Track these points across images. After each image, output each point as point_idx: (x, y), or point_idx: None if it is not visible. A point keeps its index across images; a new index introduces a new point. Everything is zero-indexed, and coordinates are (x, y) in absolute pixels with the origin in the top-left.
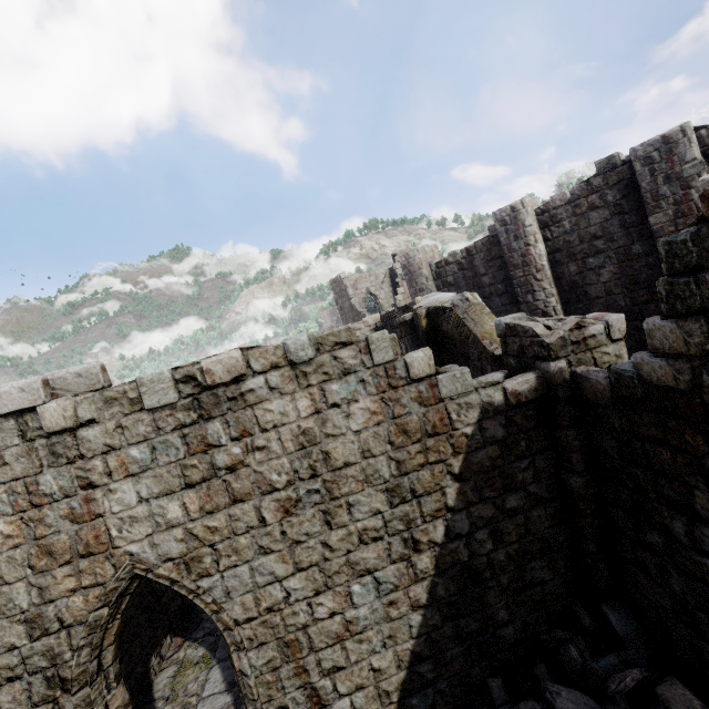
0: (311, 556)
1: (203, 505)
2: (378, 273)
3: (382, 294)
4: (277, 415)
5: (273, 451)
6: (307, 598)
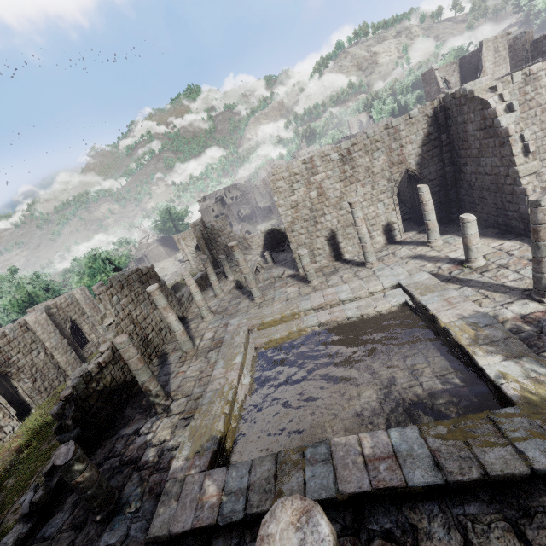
0: (545, 126)
1: (521, 111)
2: (451, 63)
3: (453, 80)
4: (545, 83)
5: (542, 94)
6: (541, 138)
